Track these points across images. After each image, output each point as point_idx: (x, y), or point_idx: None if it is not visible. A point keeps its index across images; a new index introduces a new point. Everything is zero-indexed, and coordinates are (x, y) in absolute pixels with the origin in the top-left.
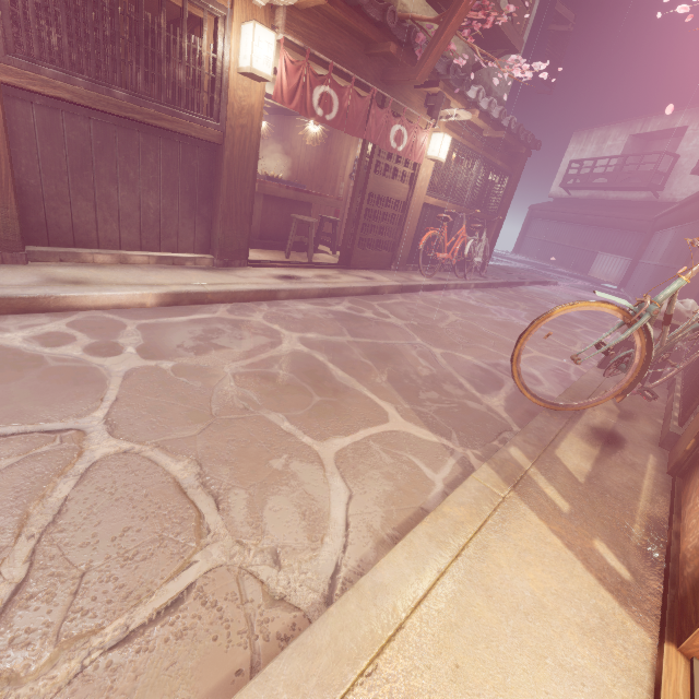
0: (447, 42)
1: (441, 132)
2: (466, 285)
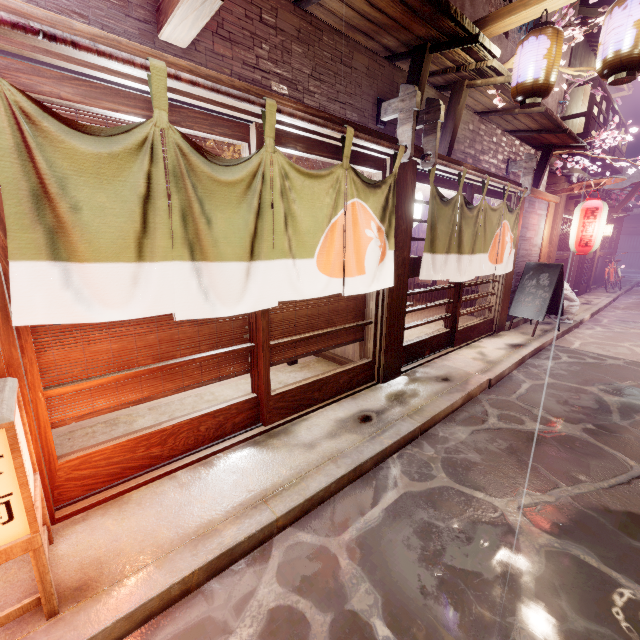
0: (631, 198)
1: (610, 224)
2: (622, 293)
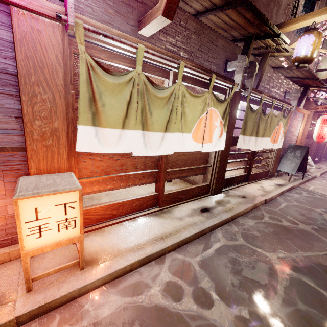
0: None
1: None
2: None
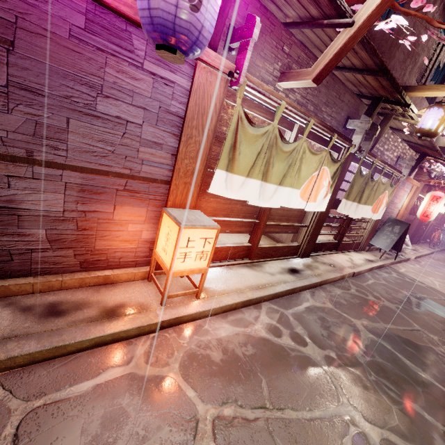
0: None
1: None
2: (438, 250)
